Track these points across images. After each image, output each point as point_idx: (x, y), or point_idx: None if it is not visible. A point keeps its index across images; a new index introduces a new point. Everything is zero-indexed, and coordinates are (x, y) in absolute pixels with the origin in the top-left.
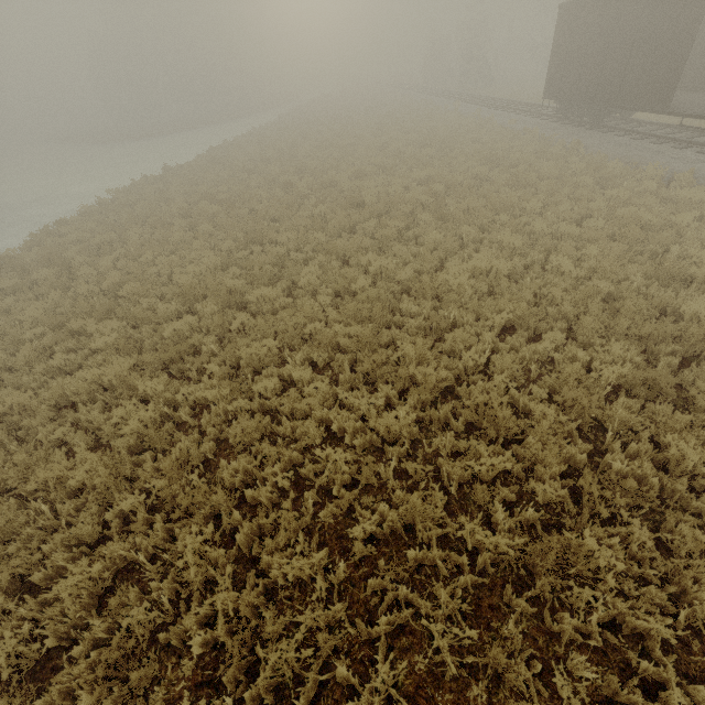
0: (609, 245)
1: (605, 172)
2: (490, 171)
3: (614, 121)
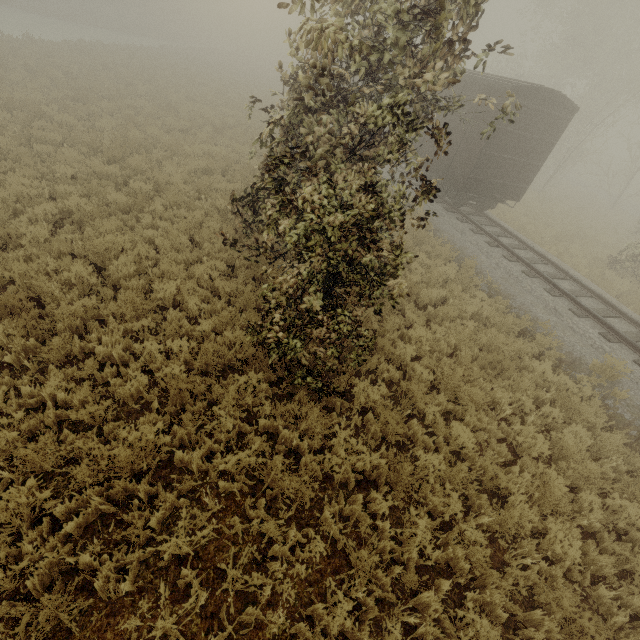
0: None
1: None
2: None
3: None
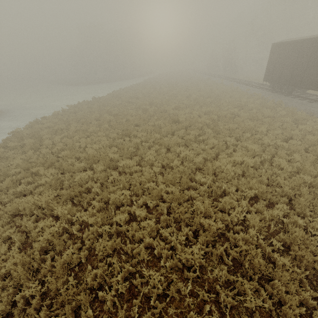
0: (305, 154)
1: (296, 116)
2: (239, 111)
3: (297, 93)
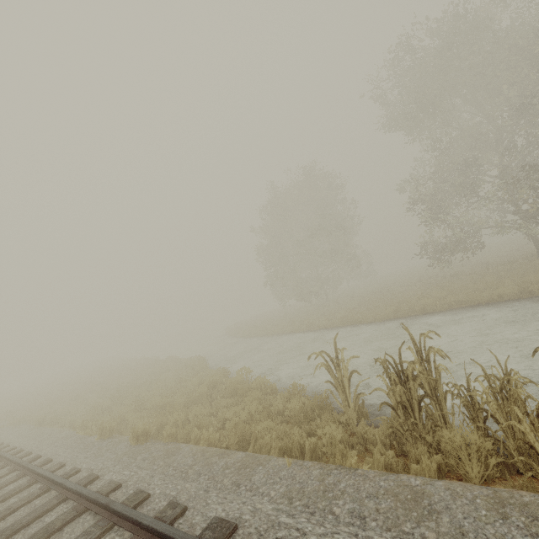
0: None
1: None
2: None
3: None
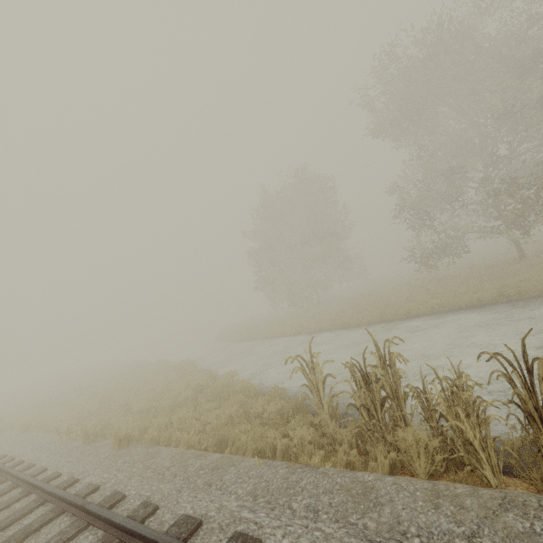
0: None
1: None
2: None
3: None
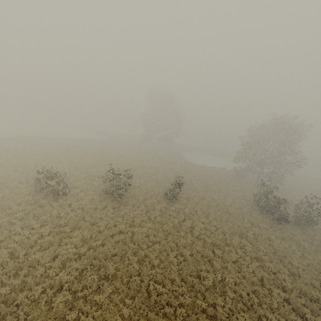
0: None
1: None
2: None
3: None
